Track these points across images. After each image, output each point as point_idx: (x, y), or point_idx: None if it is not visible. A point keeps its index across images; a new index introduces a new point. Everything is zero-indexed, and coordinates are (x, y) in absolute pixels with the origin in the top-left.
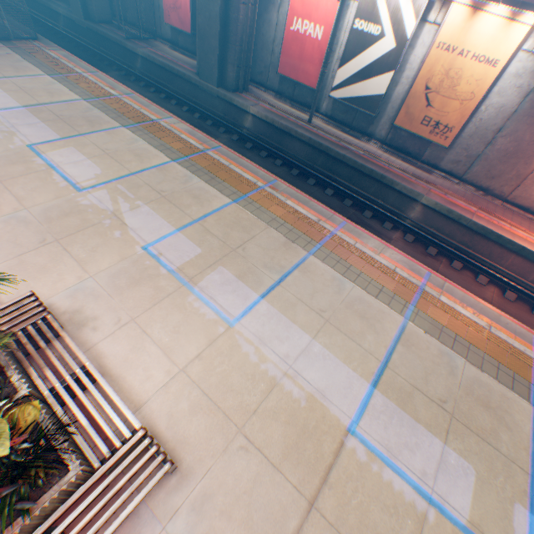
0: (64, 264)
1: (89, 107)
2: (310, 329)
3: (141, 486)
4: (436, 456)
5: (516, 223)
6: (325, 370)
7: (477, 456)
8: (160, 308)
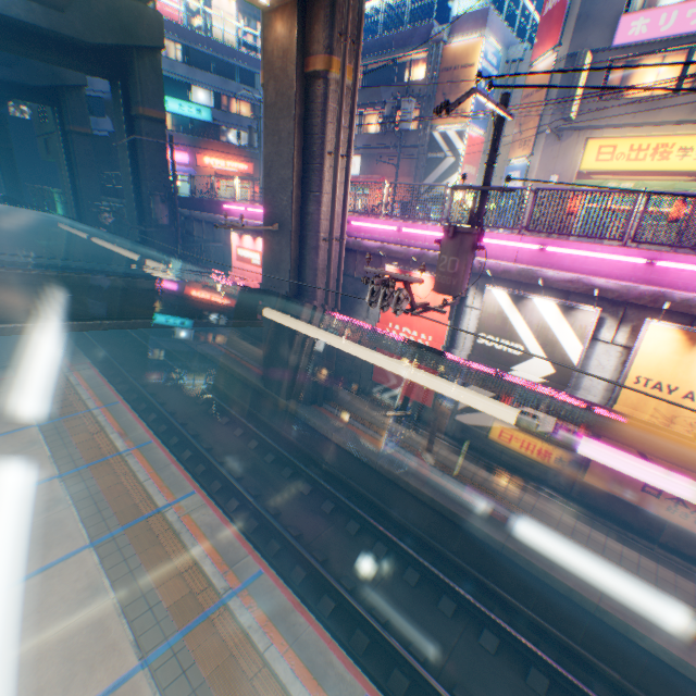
0: None
1: (59, 492)
2: None
3: None
4: None
5: None
6: None
7: None
8: None
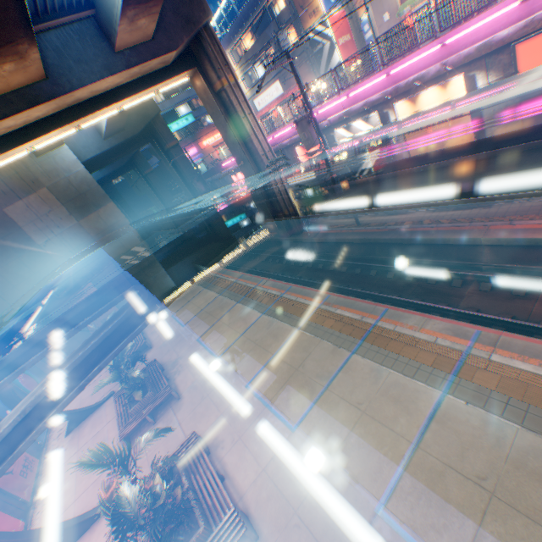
0: (210, 409)
1: (222, 298)
2: (349, 422)
3: None
4: (467, 539)
5: None
6: (359, 457)
7: (524, 541)
8: (253, 426)
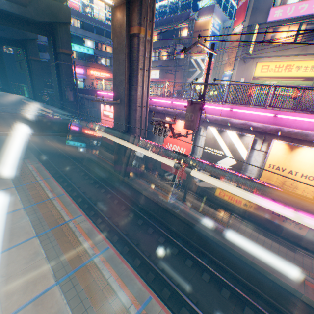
0: None
1: (23, 215)
2: None
3: None
4: None
5: None
6: None
7: None
8: None
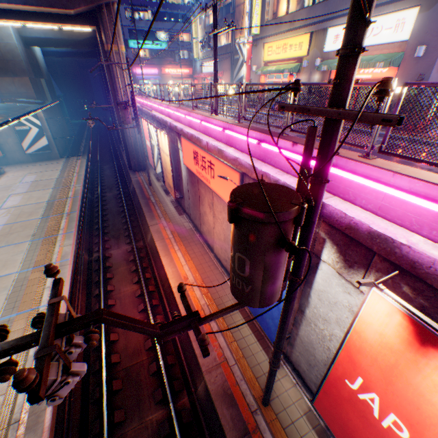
0: None
1: (55, 181)
2: None
3: None
4: None
5: (190, 249)
6: None
7: None
8: None
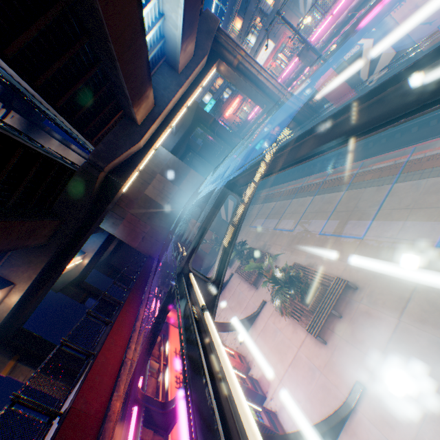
0: (299, 254)
1: (279, 202)
2: (401, 218)
3: (348, 296)
4: None
5: None
6: (415, 230)
7: None
8: (332, 249)
